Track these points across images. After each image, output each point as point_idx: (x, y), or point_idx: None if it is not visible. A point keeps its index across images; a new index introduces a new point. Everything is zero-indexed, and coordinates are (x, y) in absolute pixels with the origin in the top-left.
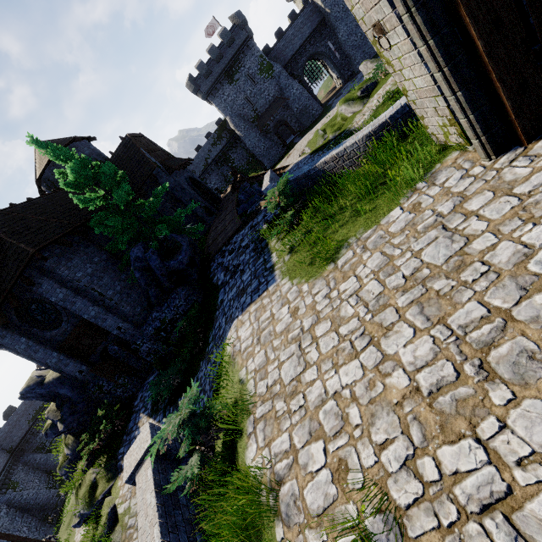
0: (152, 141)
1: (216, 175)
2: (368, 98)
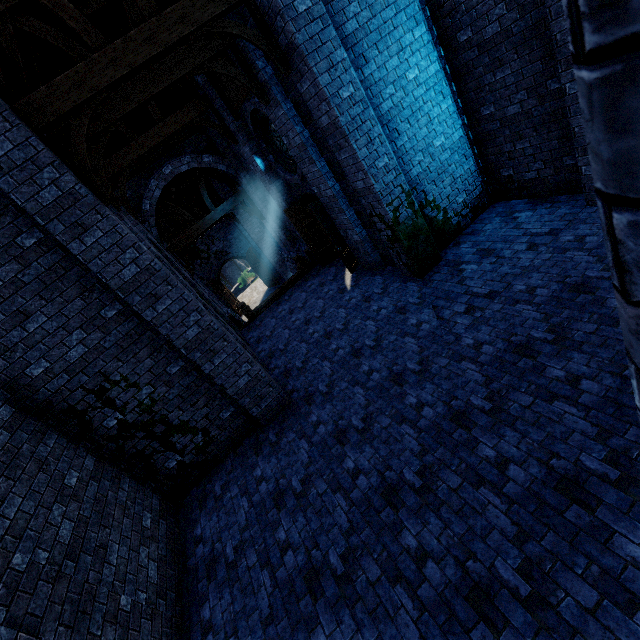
0: None
1: None
2: None
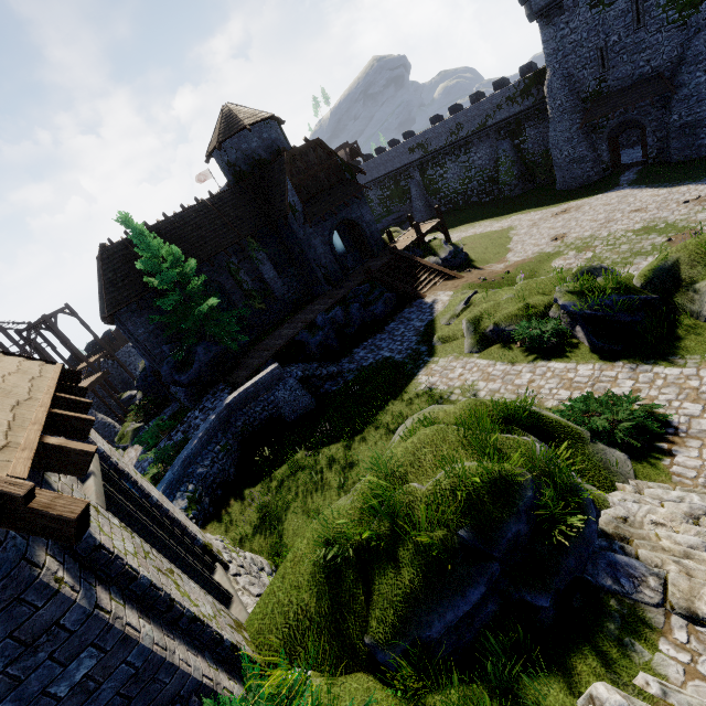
0: (331, 150)
1: (488, 147)
2: (481, 350)
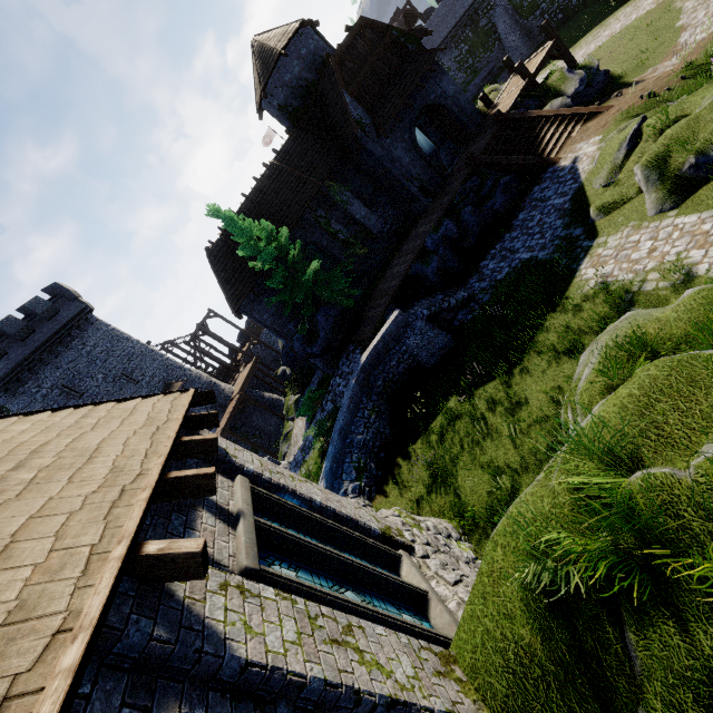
0: (380, 24)
1: None
2: (680, 202)
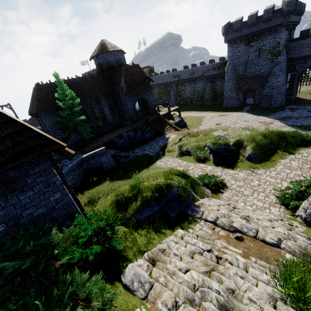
0: (142, 70)
1: (203, 84)
2: (180, 156)
